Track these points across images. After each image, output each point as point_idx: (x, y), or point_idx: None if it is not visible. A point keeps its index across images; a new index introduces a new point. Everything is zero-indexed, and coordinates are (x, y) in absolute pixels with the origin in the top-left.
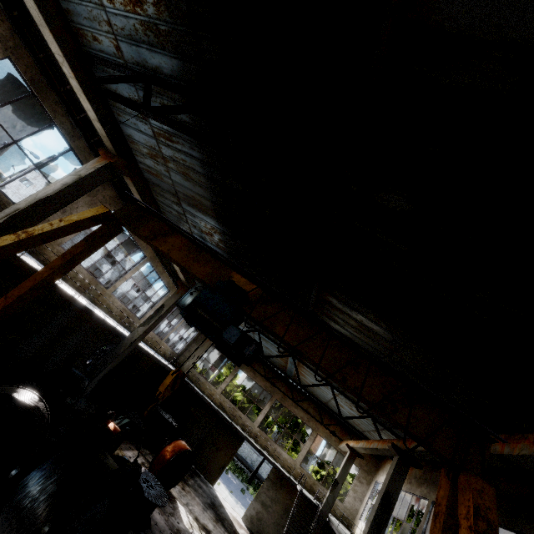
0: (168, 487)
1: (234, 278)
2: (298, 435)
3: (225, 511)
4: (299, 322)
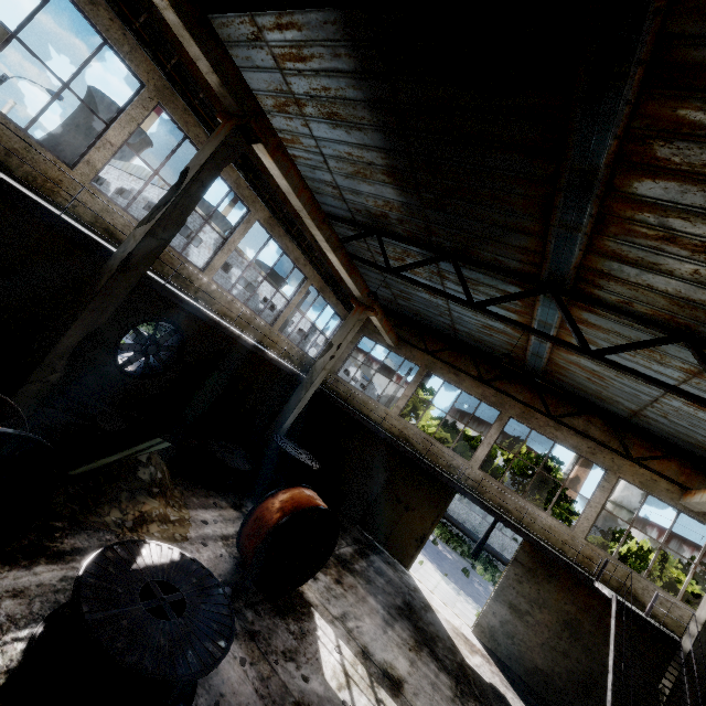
0: (287, 586)
1: None
2: (551, 488)
3: (436, 617)
4: None
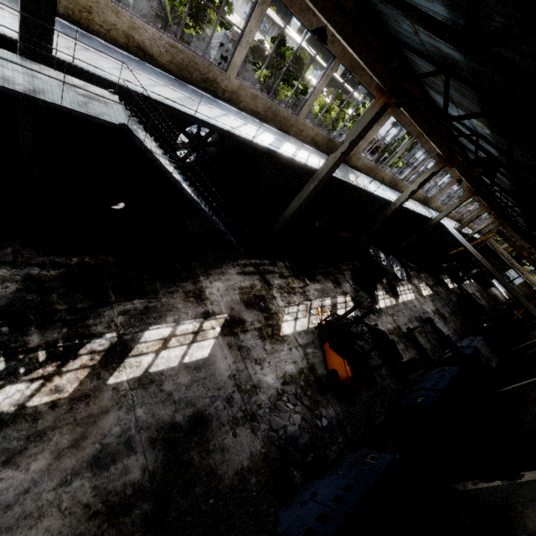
0: None
1: (523, 252)
2: None
3: (497, 287)
4: (535, 263)
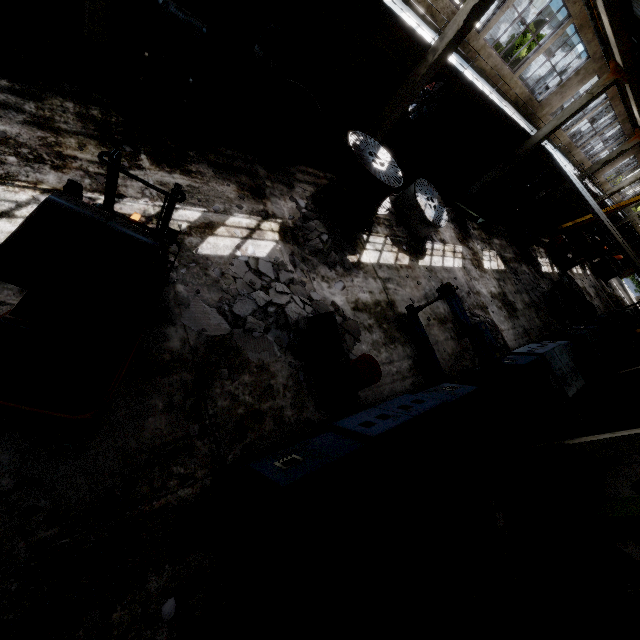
0: None
1: None
2: None
3: (627, 290)
4: None
